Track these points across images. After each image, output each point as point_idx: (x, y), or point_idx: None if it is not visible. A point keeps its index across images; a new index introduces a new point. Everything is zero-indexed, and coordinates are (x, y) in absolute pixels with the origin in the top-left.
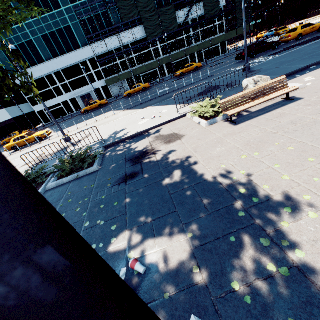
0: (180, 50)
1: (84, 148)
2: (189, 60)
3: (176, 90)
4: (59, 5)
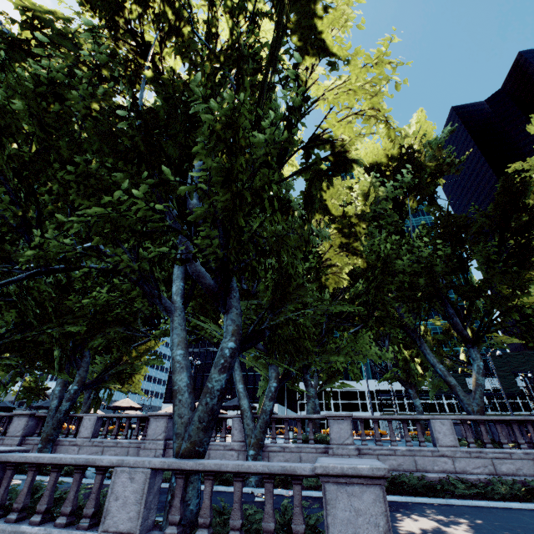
0: None
1: None
2: None
3: None
4: None
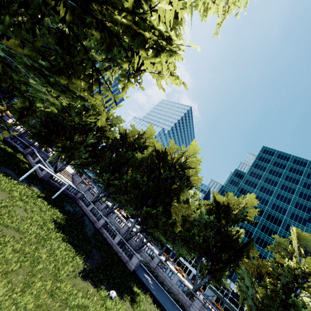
0: None
1: None
2: None
3: None
4: None
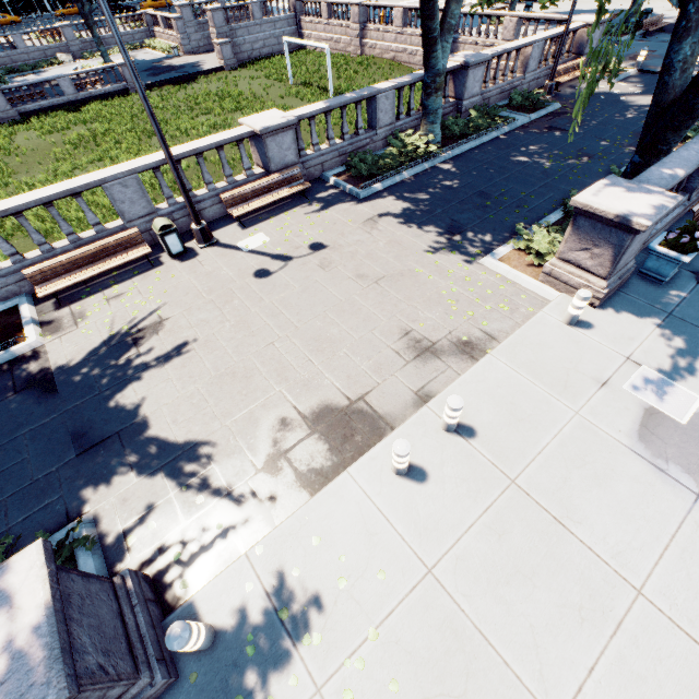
0: None
1: None
2: None
3: None
4: None
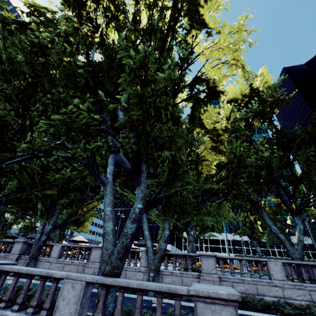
0: None
1: None
2: None
3: None
4: None
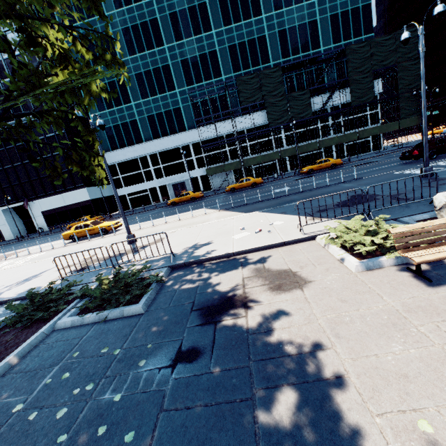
0: (311, 141)
1: (143, 260)
2: (323, 154)
3: (301, 192)
4: (174, 87)
